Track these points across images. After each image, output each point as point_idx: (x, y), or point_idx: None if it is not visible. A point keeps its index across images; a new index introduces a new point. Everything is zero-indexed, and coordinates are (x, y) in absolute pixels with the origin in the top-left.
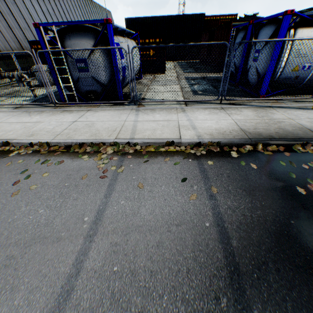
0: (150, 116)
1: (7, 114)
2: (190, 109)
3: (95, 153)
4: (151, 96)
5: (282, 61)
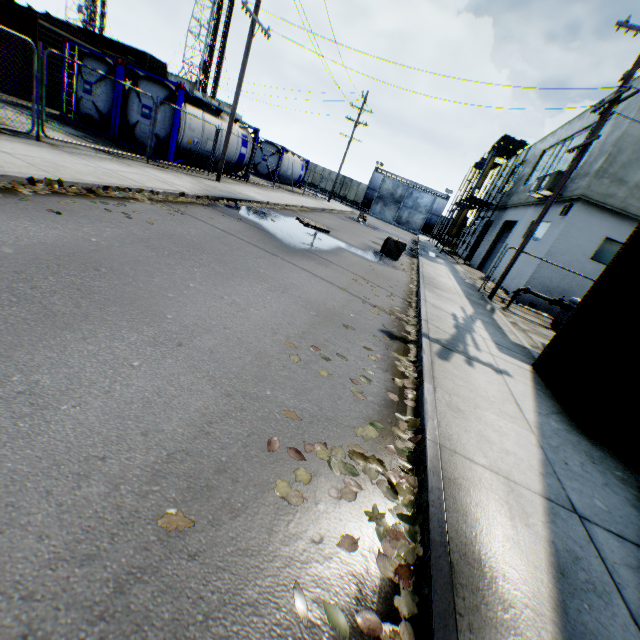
0: (110, 166)
1: None
2: (134, 165)
3: (133, 199)
4: (22, 128)
5: (182, 131)
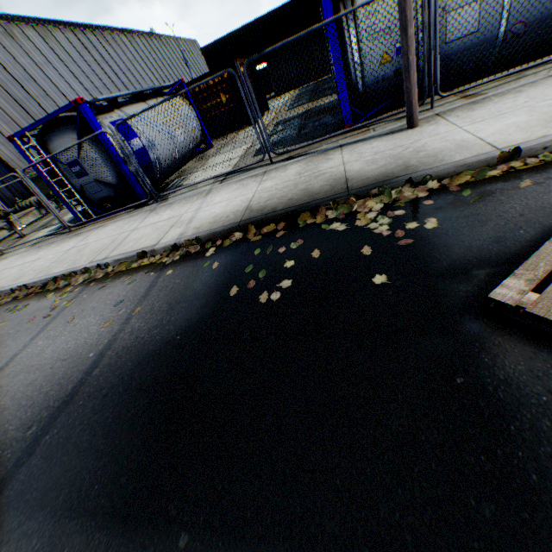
0: (157, 217)
1: (19, 256)
2: (217, 189)
3: (65, 287)
4: (192, 179)
5: (353, 56)
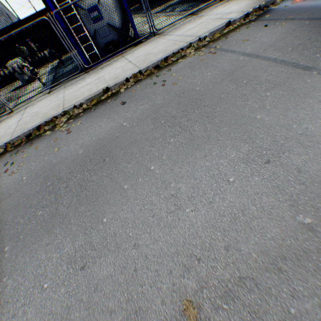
0: (183, 30)
1: (53, 96)
2: (205, 14)
3: (182, 58)
4: (154, 30)
5: None
